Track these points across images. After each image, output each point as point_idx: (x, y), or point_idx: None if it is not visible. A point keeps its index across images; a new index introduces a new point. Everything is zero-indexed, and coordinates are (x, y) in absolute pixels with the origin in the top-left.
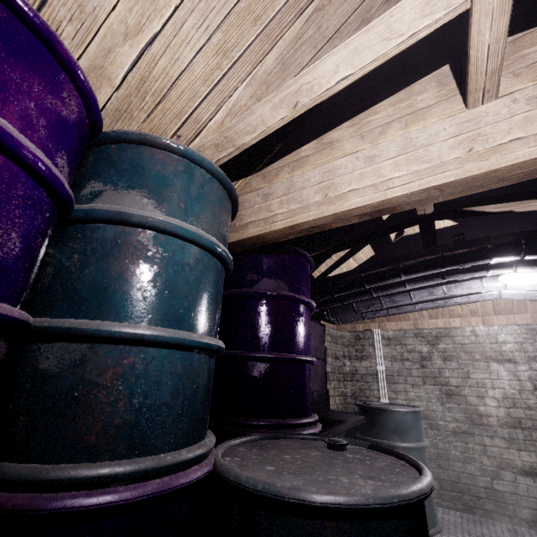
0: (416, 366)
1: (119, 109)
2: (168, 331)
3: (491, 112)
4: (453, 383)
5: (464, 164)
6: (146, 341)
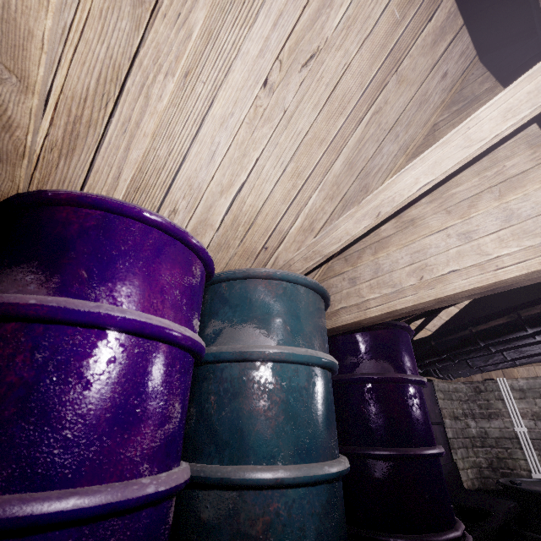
0: None
1: (219, 243)
2: (302, 470)
3: None
4: None
5: None
6: (285, 484)
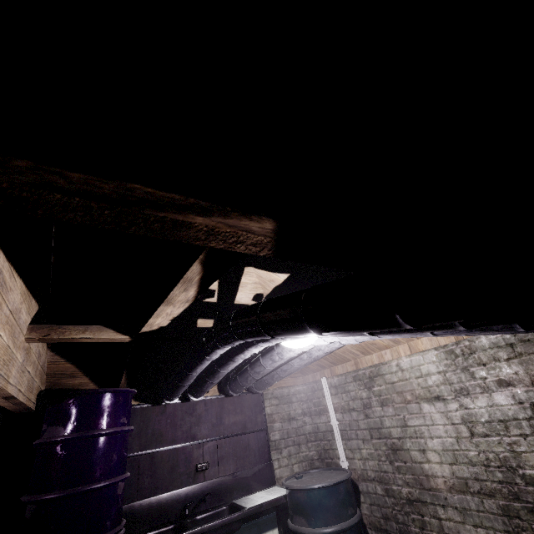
0: (361, 416)
1: None
2: None
3: None
4: (395, 435)
5: None
6: None
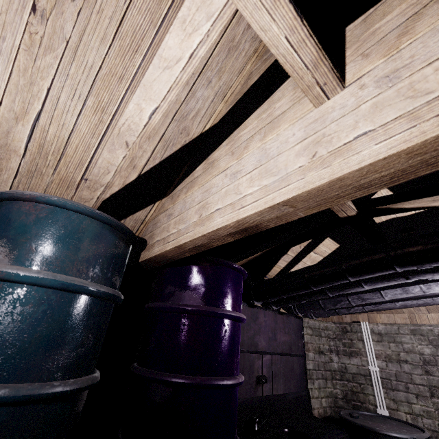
0: (418, 371)
1: (30, 170)
2: None
3: (337, 105)
4: None
5: (306, 174)
6: None
